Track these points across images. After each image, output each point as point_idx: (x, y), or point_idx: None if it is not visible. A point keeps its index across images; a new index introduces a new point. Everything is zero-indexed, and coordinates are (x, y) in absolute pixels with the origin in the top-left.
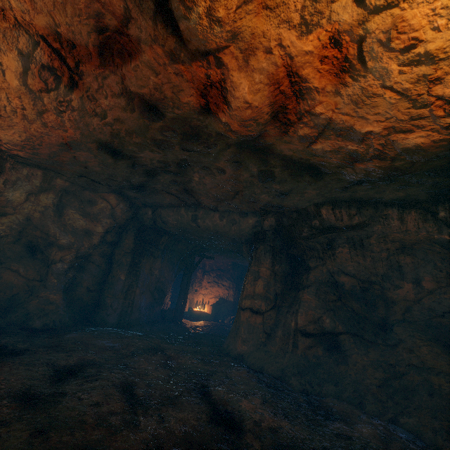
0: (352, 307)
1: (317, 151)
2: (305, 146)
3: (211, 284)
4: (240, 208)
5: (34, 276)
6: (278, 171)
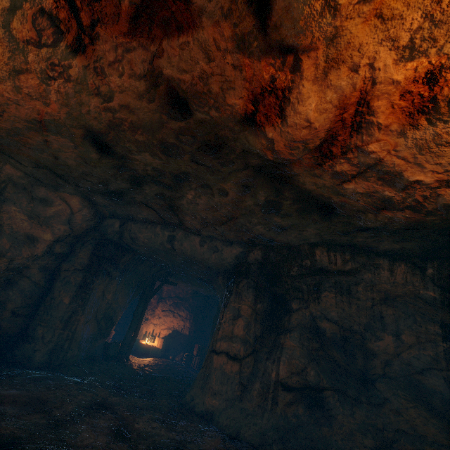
0: (334, 357)
1: (346, 191)
2: (335, 183)
3: (165, 313)
4: (227, 236)
5: None
6: (287, 203)
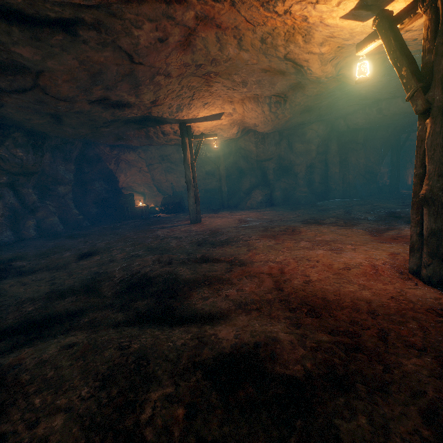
0: None
1: None
2: (420, 56)
3: None
4: None
5: (292, 182)
6: None
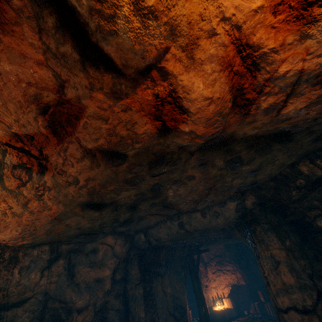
0: None
1: (288, 114)
2: (272, 116)
3: (216, 274)
4: (217, 200)
5: None
6: (243, 153)
